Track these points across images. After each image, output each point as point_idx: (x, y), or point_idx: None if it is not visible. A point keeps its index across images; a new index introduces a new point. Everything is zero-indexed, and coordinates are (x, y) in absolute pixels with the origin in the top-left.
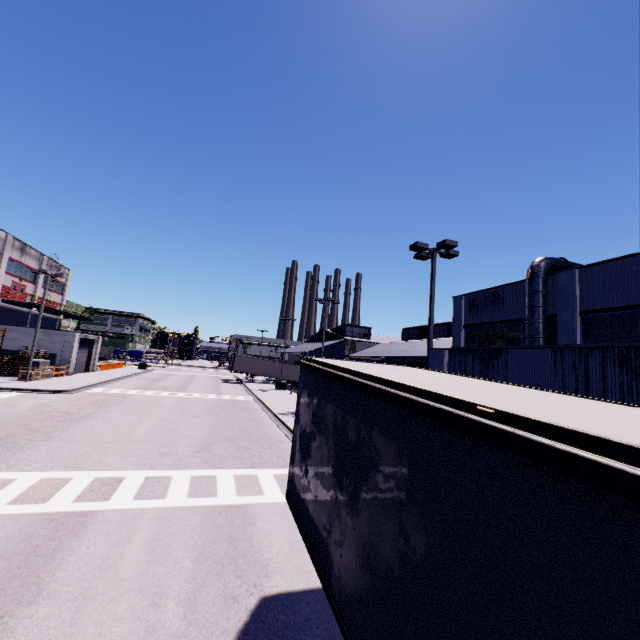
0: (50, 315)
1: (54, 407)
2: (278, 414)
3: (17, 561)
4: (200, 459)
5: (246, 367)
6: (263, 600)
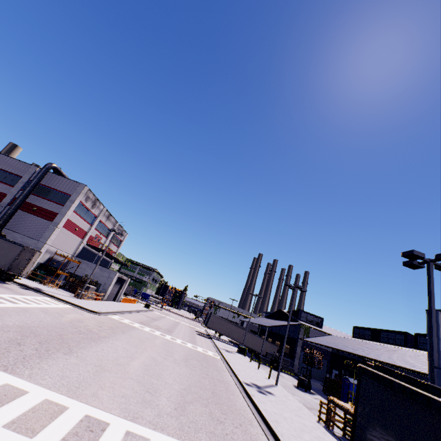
0: (107, 258)
1: (85, 323)
2: (243, 383)
3: None
4: (177, 421)
5: (217, 326)
6: None
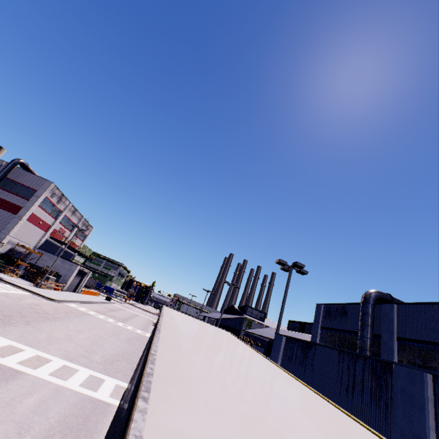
0: (71, 251)
1: (42, 307)
2: None
3: None
4: (103, 366)
5: None
6: None
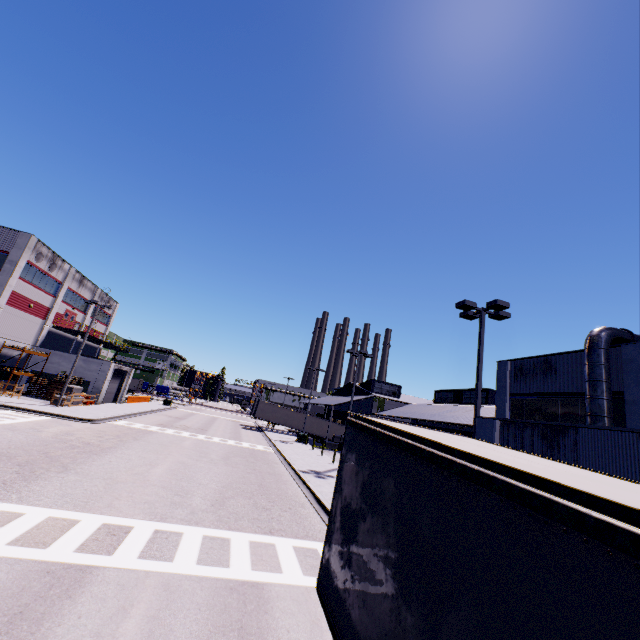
0: (92, 343)
1: (77, 436)
2: (299, 471)
3: None
4: (214, 515)
5: (268, 414)
6: None
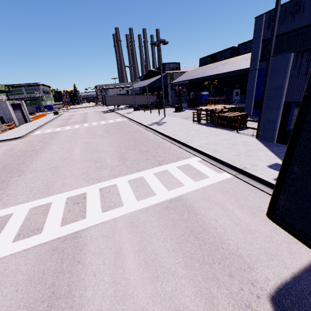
0: None
1: (17, 149)
2: (148, 125)
3: None
4: (124, 166)
5: (113, 102)
6: (273, 302)
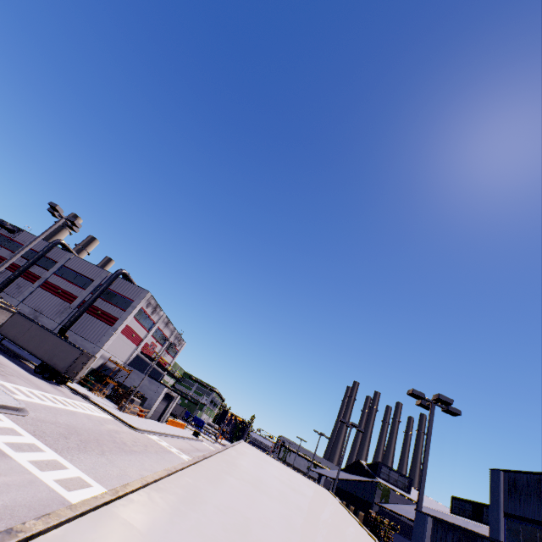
0: (160, 369)
1: (121, 435)
2: None
3: (32, 514)
4: None
5: None
6: None
